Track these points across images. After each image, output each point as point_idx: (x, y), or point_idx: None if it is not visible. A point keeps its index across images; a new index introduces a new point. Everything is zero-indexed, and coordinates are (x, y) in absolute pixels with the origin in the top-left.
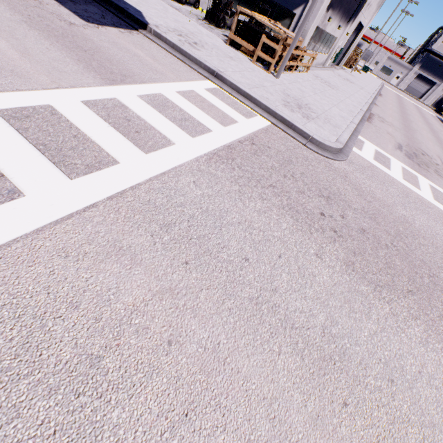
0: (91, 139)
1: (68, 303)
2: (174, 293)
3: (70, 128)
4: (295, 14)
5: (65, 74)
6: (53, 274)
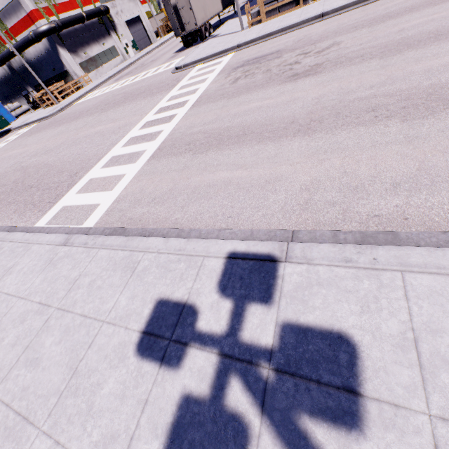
0: None
1: None
2: None
3: None
4: (67, 70)
5: None
6: None
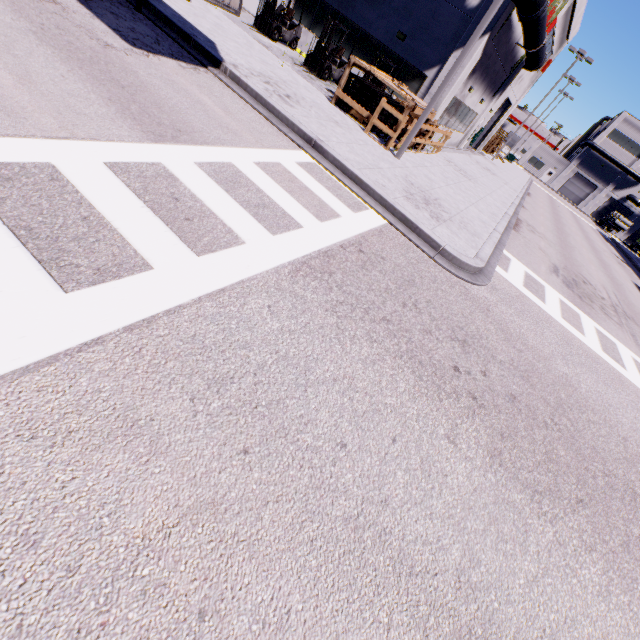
0: (110, 225)
1: (18, 536)
2: (219, 510)
3: (79, 204)
4: (426, 76)
5: (85, 118)
6: (0, 474)
